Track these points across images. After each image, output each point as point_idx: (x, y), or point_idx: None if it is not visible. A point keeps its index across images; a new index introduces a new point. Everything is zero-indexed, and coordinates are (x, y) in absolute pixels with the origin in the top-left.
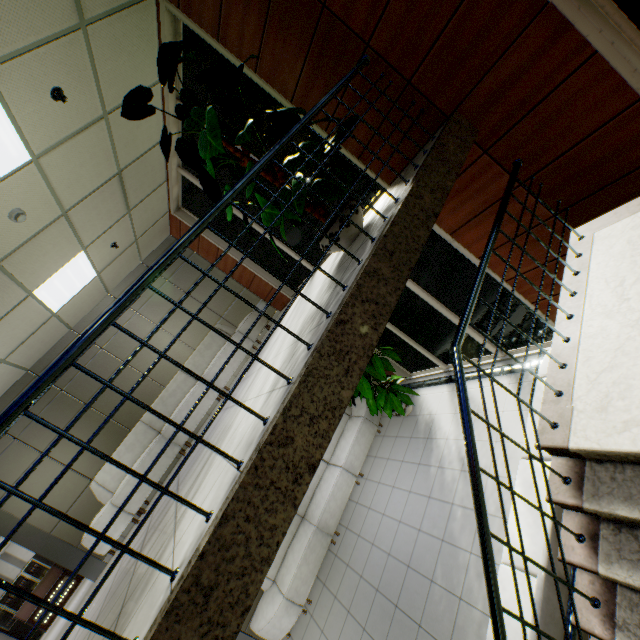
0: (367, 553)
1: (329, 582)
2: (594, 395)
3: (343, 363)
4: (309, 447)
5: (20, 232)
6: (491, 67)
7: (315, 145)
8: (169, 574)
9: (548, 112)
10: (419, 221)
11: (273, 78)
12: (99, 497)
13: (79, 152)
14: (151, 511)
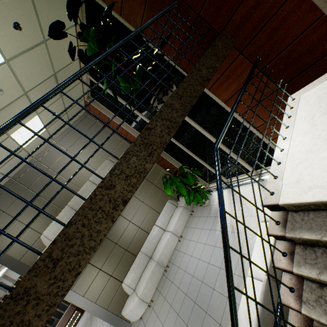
0: (182, 276)
1: (162, 291)
2: (294, 175)
3: (148, 150)
4: (124, 191)
5: (1, 101)
6: (241, 2)
7: (148, 49)
8: (40, 255)
9: (273, 26)
10: (198, 82)
11: (129, 19)
12: (45, 243)
13: (31, 60)
14: (32, 221)
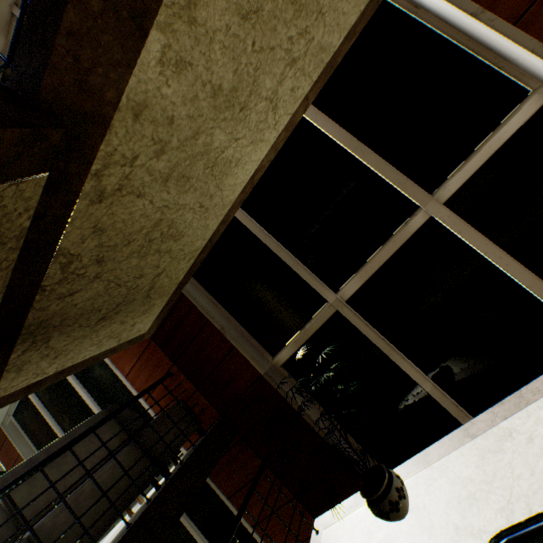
0: None
1: None
2: None
3: None
4: None
5: None
6: None
7: None
8: None
9: None
10: None
11: None
12: None
13: None
14: None
